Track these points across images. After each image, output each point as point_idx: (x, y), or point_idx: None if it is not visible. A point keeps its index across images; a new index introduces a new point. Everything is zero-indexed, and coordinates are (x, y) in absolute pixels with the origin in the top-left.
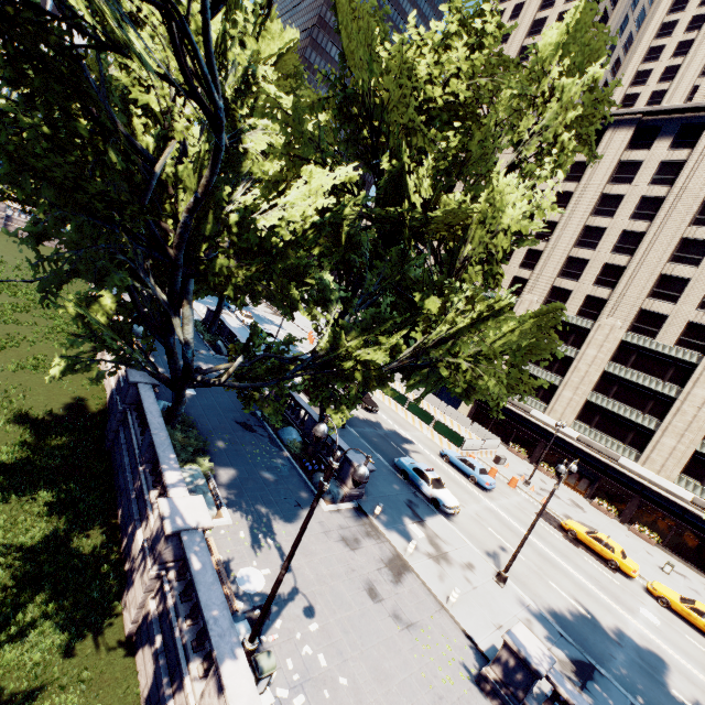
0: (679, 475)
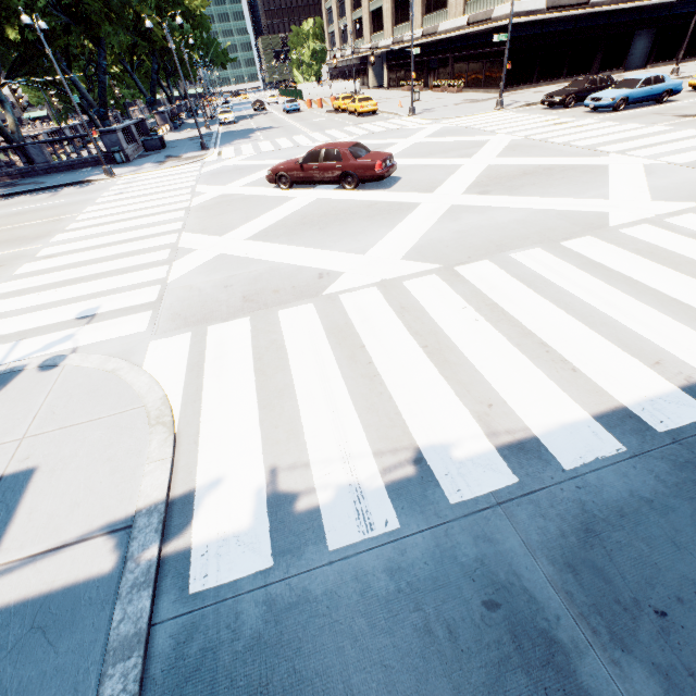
0: (466, 4)
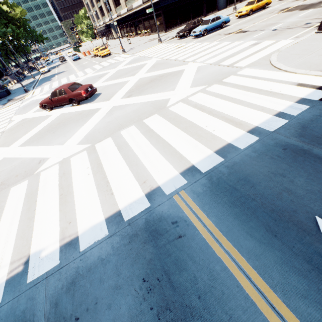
0: None
